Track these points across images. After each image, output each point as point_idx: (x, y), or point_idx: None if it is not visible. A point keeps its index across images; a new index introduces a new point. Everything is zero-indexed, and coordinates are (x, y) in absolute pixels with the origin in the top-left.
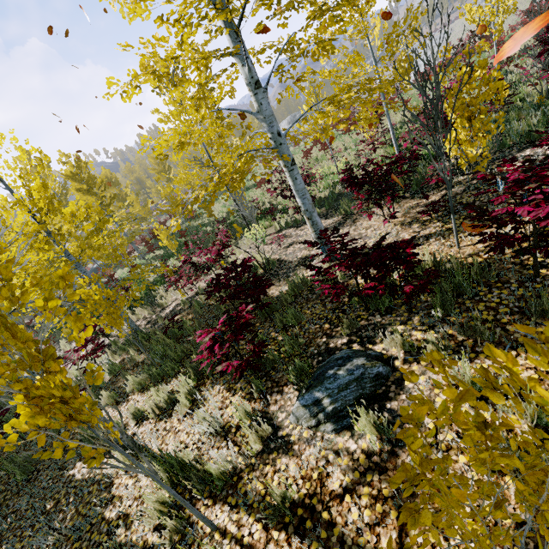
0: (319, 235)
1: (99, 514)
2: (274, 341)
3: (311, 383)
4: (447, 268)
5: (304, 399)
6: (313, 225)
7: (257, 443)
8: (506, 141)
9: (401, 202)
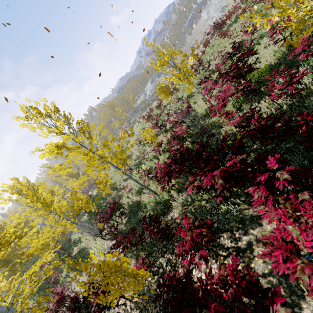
0: None
1: None
2: None
3: None
4: None
5: None
6: None
7: None
8: None
9: None
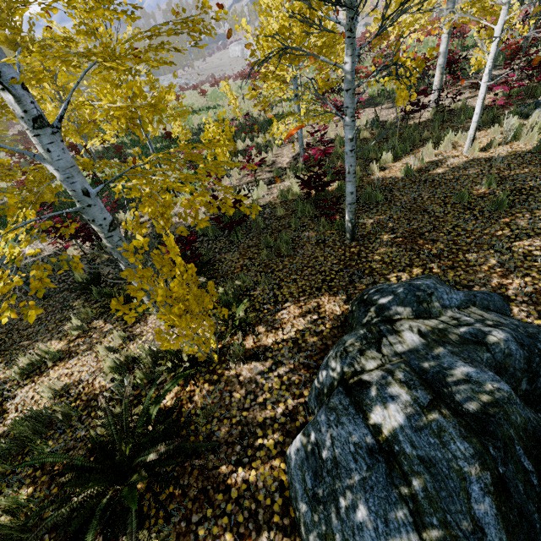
0: (441, 87)
1: (495, 159)
2: (470, 122)
3: (536, 106)
4: (522, 90)
5: (540, 108)
6: (442, 79)
7: (534, 124)
8: (466, 72)
9: None
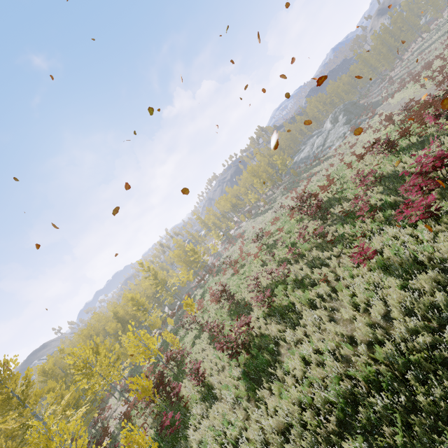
0: None
1: None
2: None
3: None
4: None
5: None
6: None
7: None
8: None
9: None
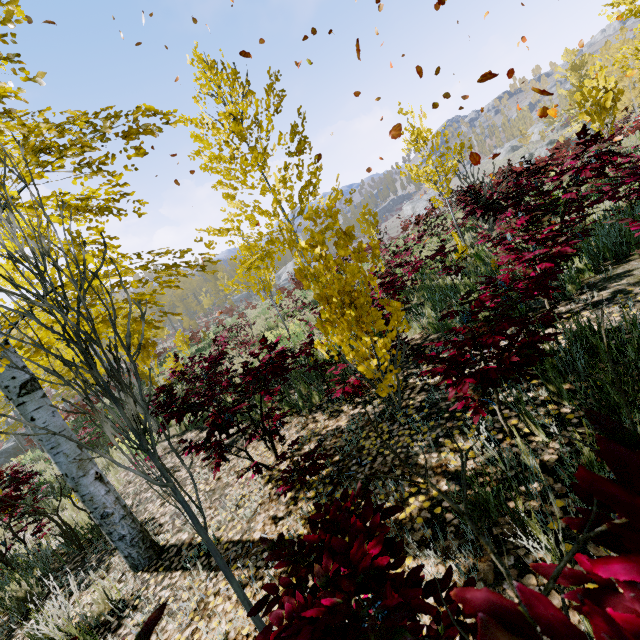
0: (101, 520)
1: None
2: None
3: None
4: None
5: None
6: (85, 501)
7: None
8: (450, 324)
9: (310, 415)
